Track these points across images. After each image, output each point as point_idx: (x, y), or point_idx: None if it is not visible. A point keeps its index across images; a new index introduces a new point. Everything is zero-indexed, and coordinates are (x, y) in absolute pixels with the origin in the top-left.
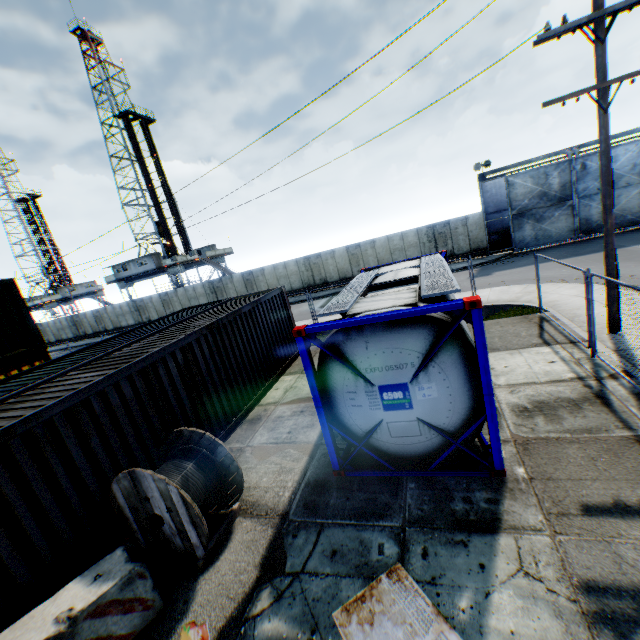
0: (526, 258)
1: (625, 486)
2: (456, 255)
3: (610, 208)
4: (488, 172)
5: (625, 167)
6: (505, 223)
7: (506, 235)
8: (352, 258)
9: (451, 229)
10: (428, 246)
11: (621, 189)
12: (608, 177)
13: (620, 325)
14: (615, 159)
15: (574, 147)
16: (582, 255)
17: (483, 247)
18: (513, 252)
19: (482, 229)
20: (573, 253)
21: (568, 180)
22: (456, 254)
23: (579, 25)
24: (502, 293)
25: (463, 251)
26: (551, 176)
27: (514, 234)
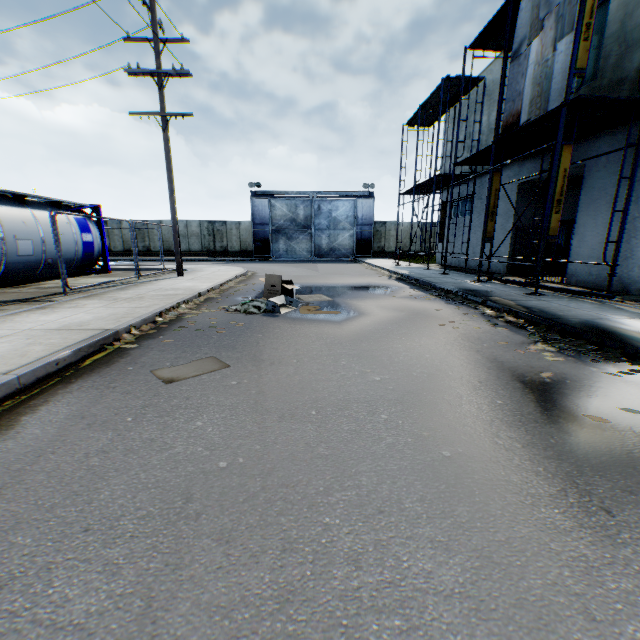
0: (266, 261)
1: (6, 298)
2: (230, 252)
3: (172, 193)
4: (259, 192)
5: (343, 216)
6: (267, 235)
7: (267, 244)
8: (139, 233)
9: (227, 229)
10: (208, 239)
11: (341, 230)
12: (169, 172)
13: (193, 275)
14: (338, 208)
15: (316, 192)
16: (289, 263)
17: (250, 250)
18: (270, 259)
19: (251, 235)
20: (290, 262)
21: (310, 214)
22: (230, 251)
23: (148, 73)
24: (195, 266)
25: (235, 250)
26: (300, 208)
27: (273, 245)
